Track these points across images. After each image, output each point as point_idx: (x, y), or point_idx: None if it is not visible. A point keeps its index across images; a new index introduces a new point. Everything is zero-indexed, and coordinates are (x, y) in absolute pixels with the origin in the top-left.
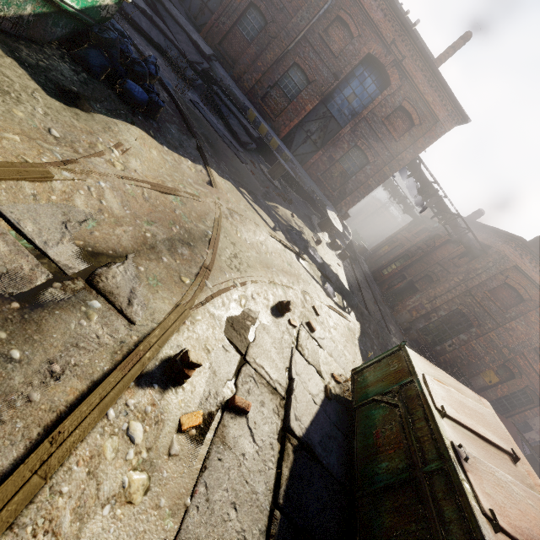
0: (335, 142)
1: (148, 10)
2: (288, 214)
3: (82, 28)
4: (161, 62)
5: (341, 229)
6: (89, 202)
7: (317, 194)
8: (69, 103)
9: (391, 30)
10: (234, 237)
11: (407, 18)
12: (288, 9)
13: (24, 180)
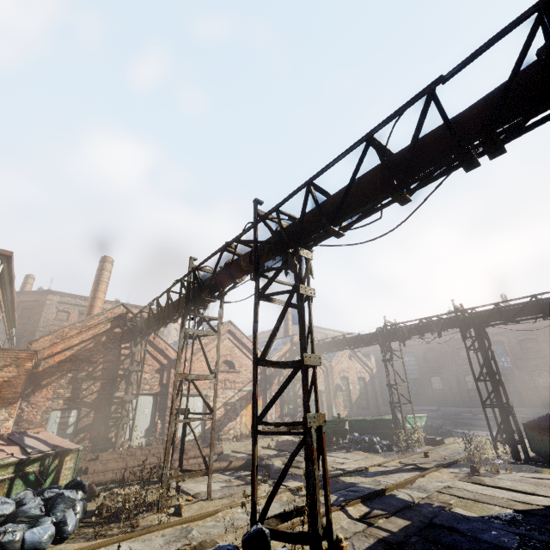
0: (520, 381)
1: None
2: None
3: (426, 427)
4: None
5: None
6: (462, 445)
7: None
8: None
9: None
10: None
11: None
12: (441, 366)
13: (452, 443)
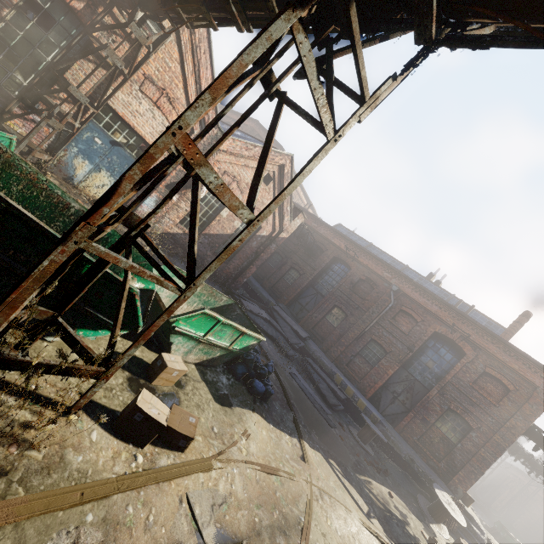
0: (424, 404)
1: (268, 317)
2: (385, 492)
3: (238, 355)
4: (272, 347)
5: (463, 521)
6: (226, 485)
7: (418, 464)
8: (223, 402)
9: (449, 316)
10: (324, 525)
11: (463, 302)
12: (361, 307)
13: (201, 471)
